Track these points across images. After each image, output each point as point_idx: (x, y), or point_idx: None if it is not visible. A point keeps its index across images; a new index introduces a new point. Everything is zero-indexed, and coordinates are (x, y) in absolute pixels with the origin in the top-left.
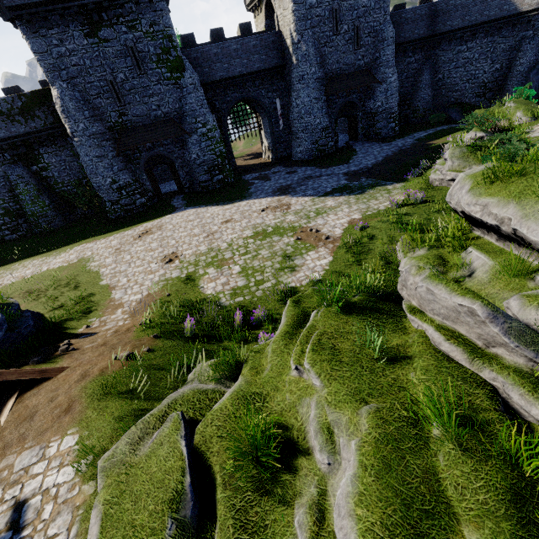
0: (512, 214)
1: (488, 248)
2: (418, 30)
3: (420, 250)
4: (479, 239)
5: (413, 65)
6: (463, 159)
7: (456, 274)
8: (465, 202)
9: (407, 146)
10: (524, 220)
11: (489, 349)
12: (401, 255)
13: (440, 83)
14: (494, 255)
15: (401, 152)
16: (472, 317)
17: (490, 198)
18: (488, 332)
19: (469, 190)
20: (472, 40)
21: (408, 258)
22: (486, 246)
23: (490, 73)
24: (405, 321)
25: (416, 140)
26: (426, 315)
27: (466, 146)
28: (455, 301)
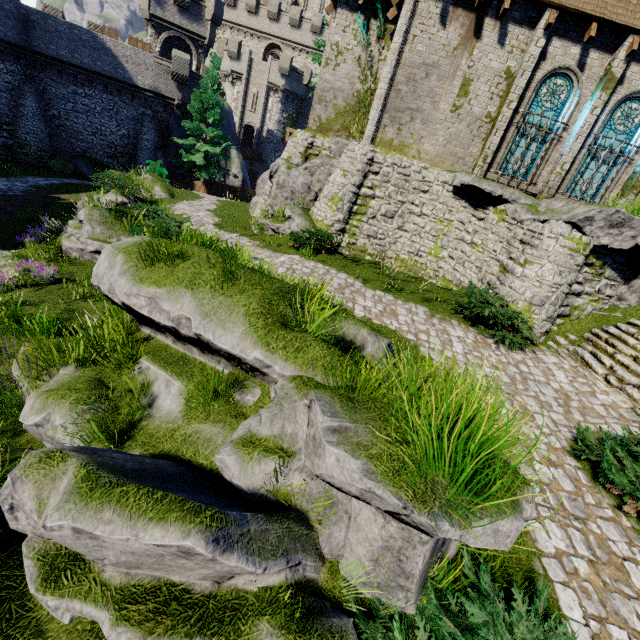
0: (190, 312)
1: (168, 356)
2: (4, 28)
3: (63, 371)
4: (152, 341)
5: (6, 76)
6: (107, 226)
7: (131, 408)
8: (122, 290)
9: (17, 192)
10: (207, 321)
11: (225, 585)
12: (25, 384)
13: (56, 121)
14: (178, 368)
15: (6, 199)
16: (190, 557)
17: (157, 287)
18: (220, 568)
19: (125, 272)
20: (90, 87)
21: (38, 395)
22: (164, 352)
23: (119, 136)
24: (38, 602)
25: (33, 186)
26: (90, 567)
27: (108, 209)
28: (148, 540)
